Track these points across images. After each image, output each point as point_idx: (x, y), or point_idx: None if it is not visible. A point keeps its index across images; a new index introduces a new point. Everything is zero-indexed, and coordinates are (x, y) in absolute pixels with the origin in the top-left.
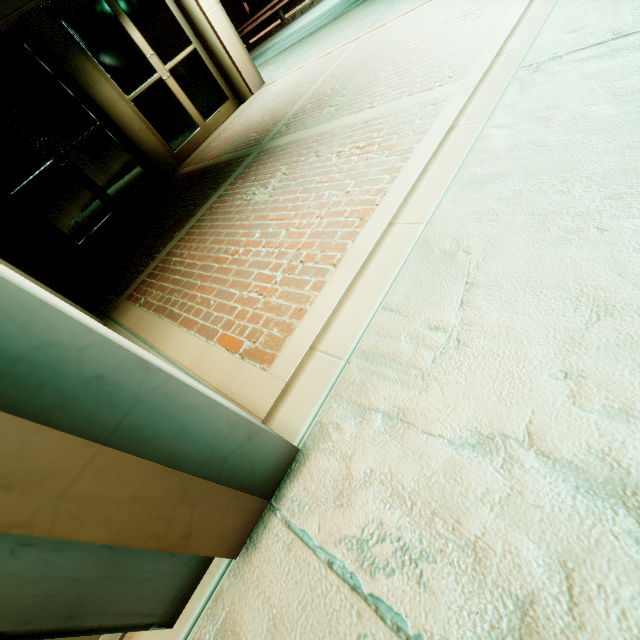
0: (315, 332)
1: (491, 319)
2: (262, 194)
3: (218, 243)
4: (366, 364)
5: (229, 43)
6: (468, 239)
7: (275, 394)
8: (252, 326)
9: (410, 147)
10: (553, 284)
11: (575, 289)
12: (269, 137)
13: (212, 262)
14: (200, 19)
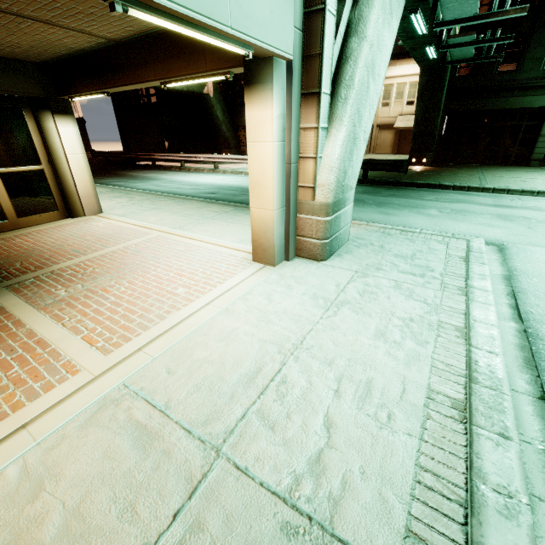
0: None
1: None
2: None
3: None
4: None
5: (80, 178)
6: None
7: None
8: None
9: None
10: None
11: None
12: (12, 281)
13: None
14: (60, 155)
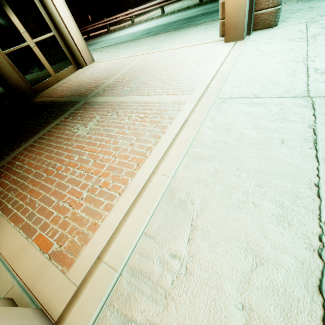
0: (102, 245)
1: (204, 255)
2: (83, 130)
3: (49, 158)
4: (132, 278)
5: (75, 37)
6: (193, 194)
7: (68, 297)
8: (61, 231)
9: (166, 125)
10: (234, 236)
11: (245, 242)
12: (92, 94)
13: (43, 172)
14: (59, 21)
